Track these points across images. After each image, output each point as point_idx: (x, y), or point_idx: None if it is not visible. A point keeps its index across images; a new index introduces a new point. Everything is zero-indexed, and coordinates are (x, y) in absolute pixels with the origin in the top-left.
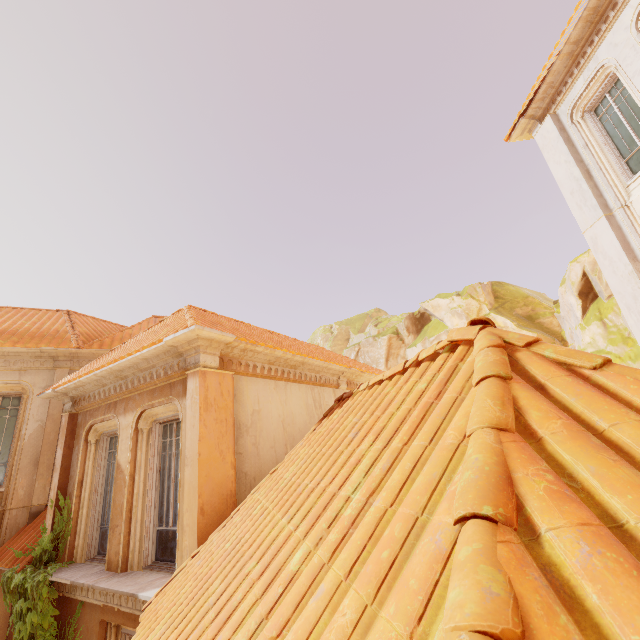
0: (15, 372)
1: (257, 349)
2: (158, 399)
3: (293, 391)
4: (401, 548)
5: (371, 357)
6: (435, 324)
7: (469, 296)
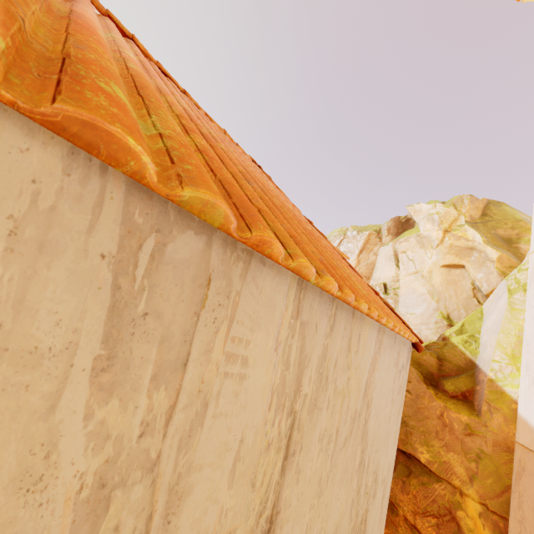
0: None
1: None
2: None
3: None
4: None
5: (349, 247)
6: (413, 229)
7: (452, 205)
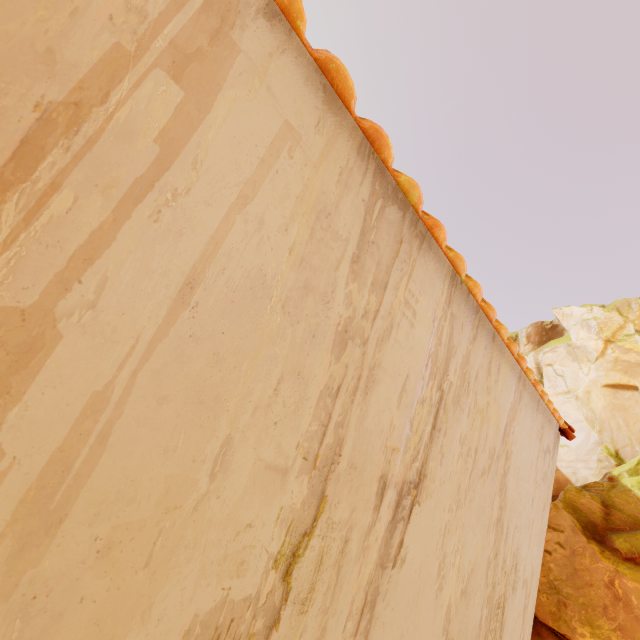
0: None
1: None
2: None
3: None
4: None
5: None
6: (561, 337)
7: (615, 309)
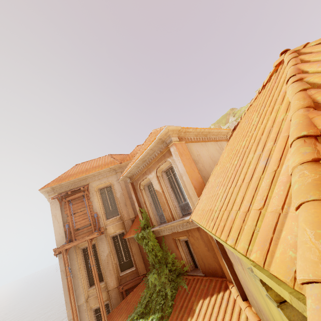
0: (105, 178)
1: (189, 130)
2: (161, 162)
3: (209, 145)
4: (274, 105)
5: None
6: None
7: None
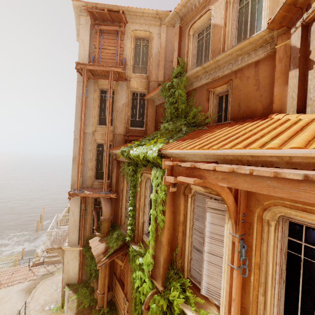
0: (147, 26)
1: None
2: None
3: None
4: None
5: None
6: None
7: None
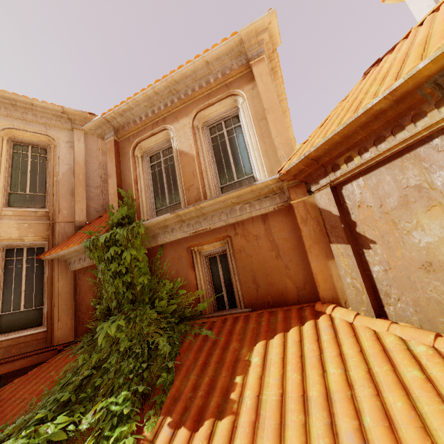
0: (41, 126)
1: (278, 72)
2: (214, 98)
3: None
4: None
5: None
6: None
7: None
